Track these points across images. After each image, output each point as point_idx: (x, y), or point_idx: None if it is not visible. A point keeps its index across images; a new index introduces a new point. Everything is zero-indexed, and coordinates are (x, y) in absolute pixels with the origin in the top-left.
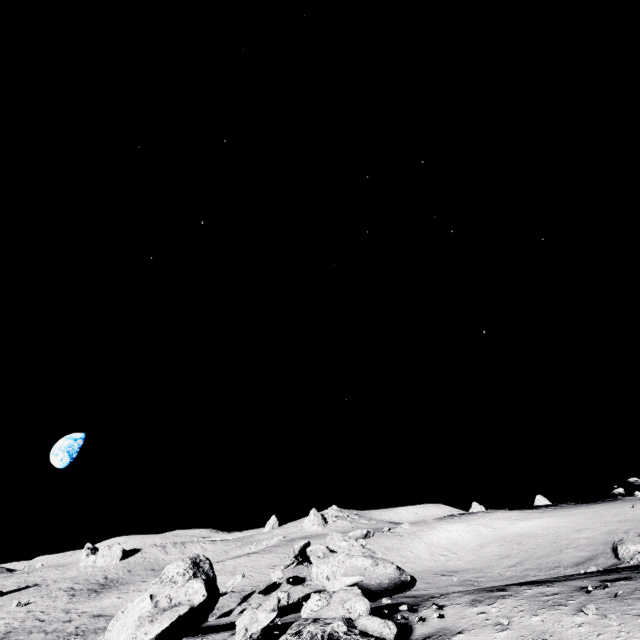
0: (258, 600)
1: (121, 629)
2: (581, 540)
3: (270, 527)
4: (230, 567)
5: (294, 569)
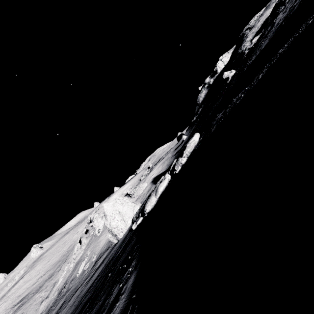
0: (86, 235)
1: (100, 222)
2: (136, 182)
3: (3, 279)
4: (21, 284)
5: (86, 228)
